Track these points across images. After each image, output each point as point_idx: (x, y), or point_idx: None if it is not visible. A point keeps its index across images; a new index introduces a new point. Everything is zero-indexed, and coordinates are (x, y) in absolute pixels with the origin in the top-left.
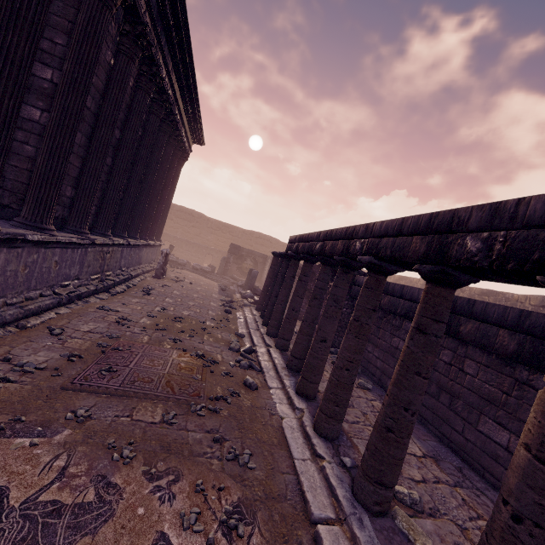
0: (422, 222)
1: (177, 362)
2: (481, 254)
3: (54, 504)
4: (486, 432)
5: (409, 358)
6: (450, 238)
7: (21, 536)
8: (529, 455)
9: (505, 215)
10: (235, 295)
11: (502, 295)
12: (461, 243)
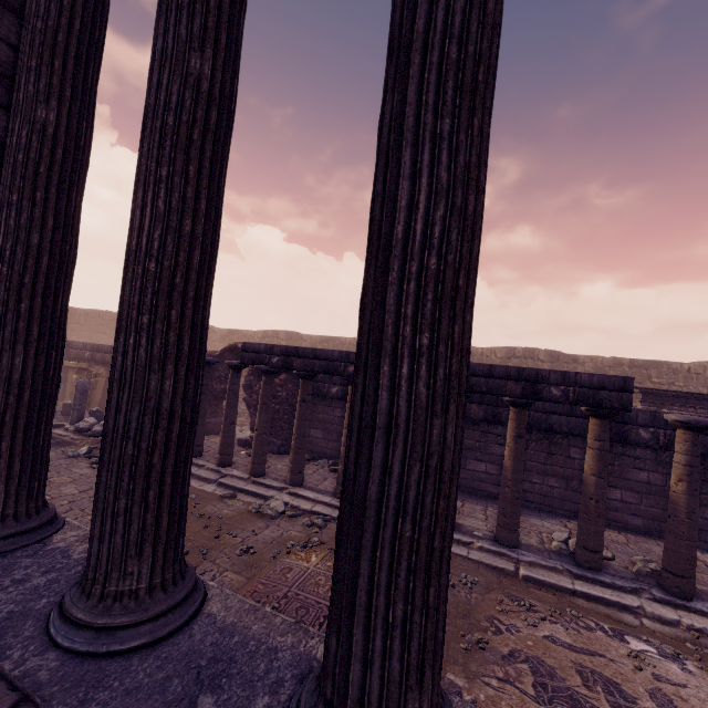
0: (512, 372)
1: (324, 566)
2: (563, 398)
3: (536, 686)
4: (472, 468)
5: (518, 454)
6: (540, 387)
7: (565, 704)
8: (596, 477)
9: (571, 380)
10: (58, 436)
11: (339, 340)
12: (549, 391)
